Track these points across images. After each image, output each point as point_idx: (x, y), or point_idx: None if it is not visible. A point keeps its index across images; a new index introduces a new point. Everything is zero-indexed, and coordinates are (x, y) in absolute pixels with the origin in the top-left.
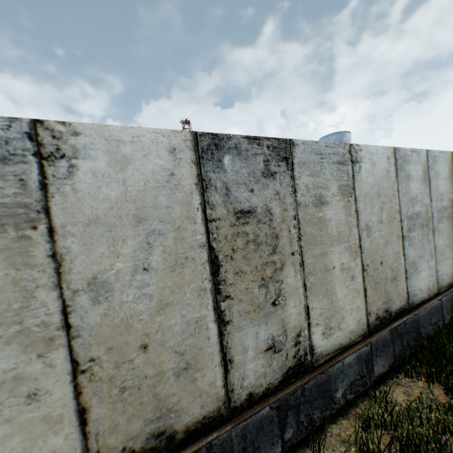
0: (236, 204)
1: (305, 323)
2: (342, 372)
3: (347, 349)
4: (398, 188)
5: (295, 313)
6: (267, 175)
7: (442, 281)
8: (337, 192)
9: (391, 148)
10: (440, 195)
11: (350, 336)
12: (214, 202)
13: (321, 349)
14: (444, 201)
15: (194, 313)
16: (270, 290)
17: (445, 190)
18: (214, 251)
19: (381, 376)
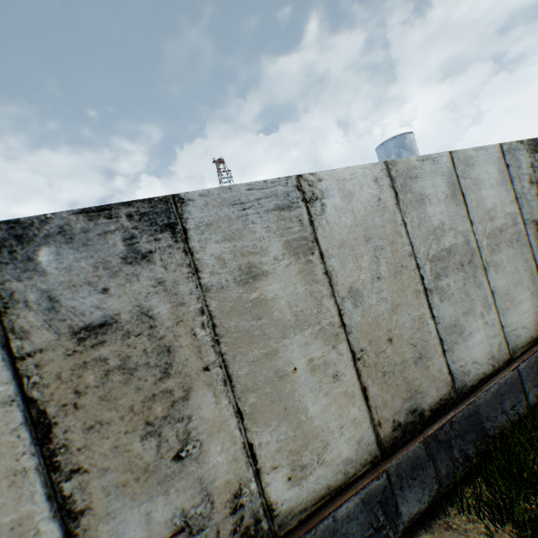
0: (74, 318)
1: (249, 471)
2: (337, 532)
3: (344, 490)
4: (404, 220)
5: (225, 460)
6: (134, 260)
7: (517, 338)
8: (284, 252)
9: (380, 164)
10: (489, 212)
11: (347, 468)
12: (28, 327)
13: (289, 504)
14: (498, 219)
15: (6, 515)
16: (167, 437)
17: (498, 201)
18: (38, 404)
19: (424, 512)
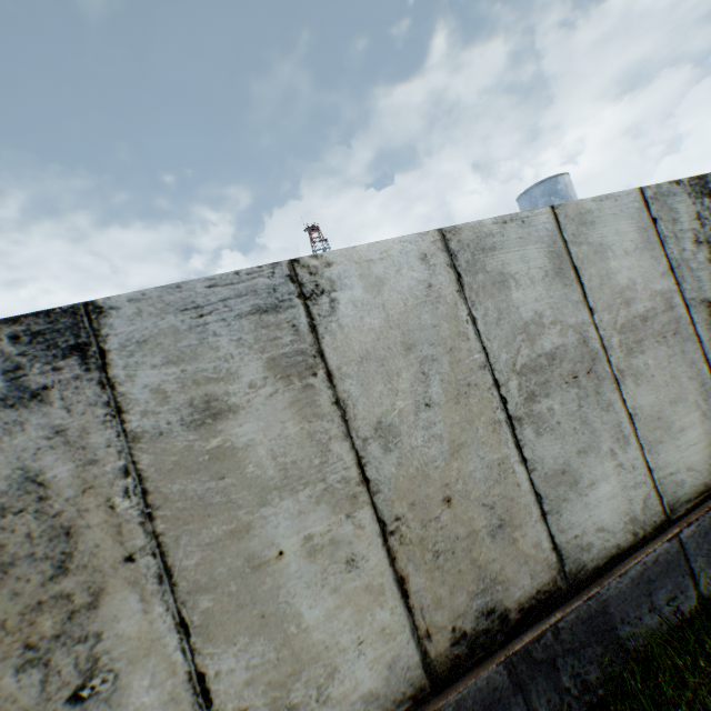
0: None
1: None
2: None
3: None
4: (473, 314)
5: (157, 700)
6: (20, 401)
7: (679, 487)
8: (267, 375)
9: (431, 233)
10: (624, 292)
11: (369, 709)
12: None
13: None
14: (640, 301)
15: None
16: (61, 666)
17: (638, 275)
18: None
19: None
